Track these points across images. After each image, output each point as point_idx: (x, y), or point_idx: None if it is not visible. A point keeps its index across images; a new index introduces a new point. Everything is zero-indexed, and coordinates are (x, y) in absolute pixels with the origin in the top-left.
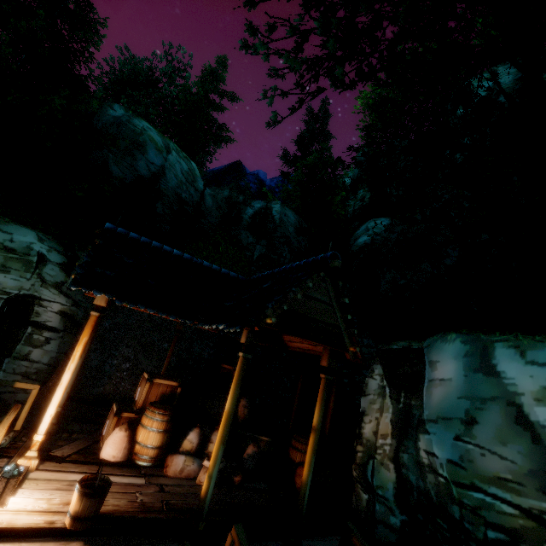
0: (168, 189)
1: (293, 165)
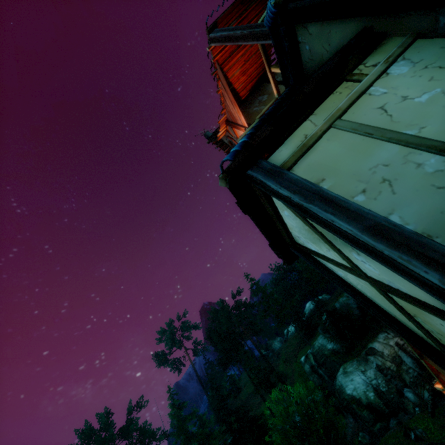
0: None
1: None
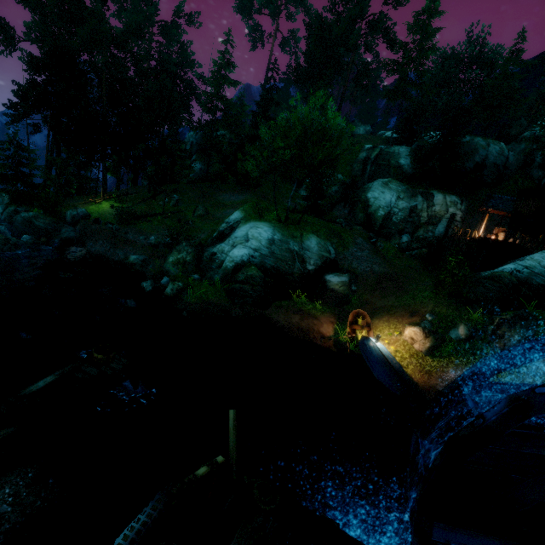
0: (489, 163)
1: None
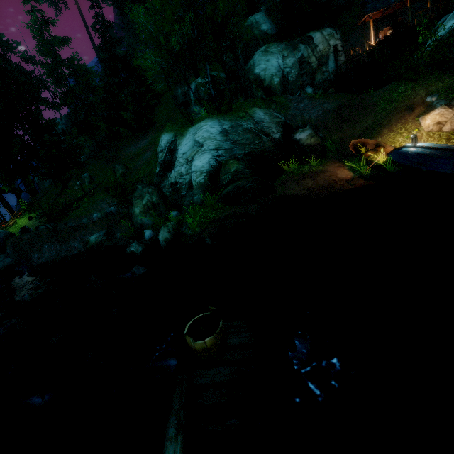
0: None
1: None
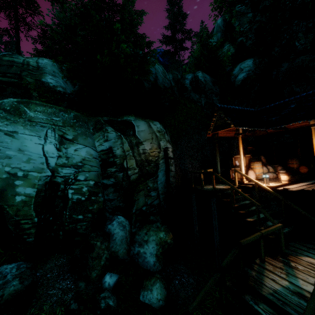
0: (161, 84)
1: (171, 44)
